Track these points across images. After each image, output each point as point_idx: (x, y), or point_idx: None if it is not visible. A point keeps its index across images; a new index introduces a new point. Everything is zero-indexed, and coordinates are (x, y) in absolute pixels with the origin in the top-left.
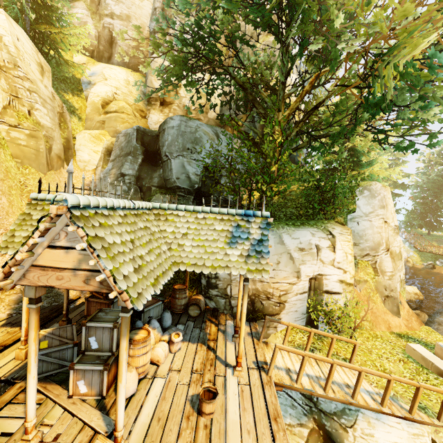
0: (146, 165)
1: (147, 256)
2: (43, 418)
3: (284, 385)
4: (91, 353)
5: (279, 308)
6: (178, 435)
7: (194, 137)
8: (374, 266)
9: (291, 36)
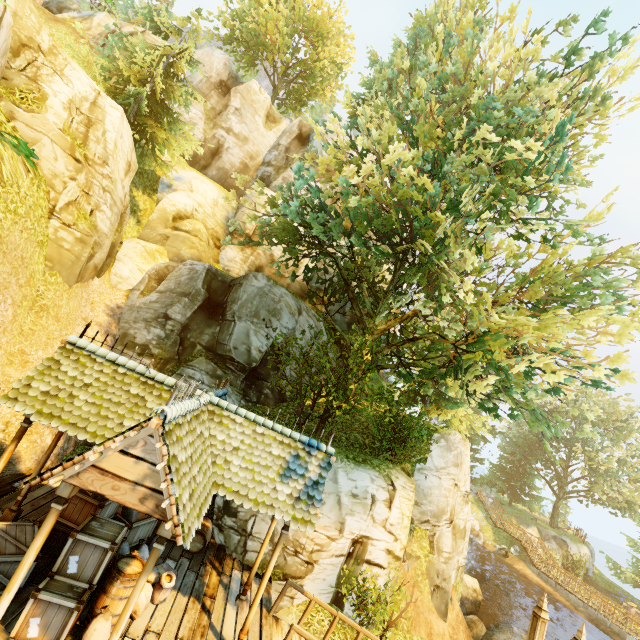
0: (202, 314)
1: (198, 476)
2: None
3: None
4: (63, 578)
5: (305, 569)
6: None
7: (273, 306)
8: (431, 538)
9: (406, 278)
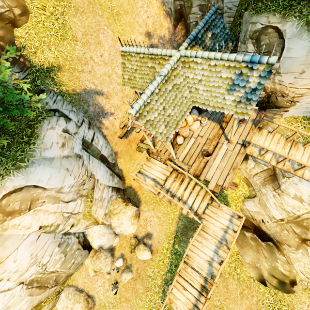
0: None
1: (172, 112)
2: (156, 144)
3: (252, 156)
4: None
5: (289, 104)
6: (194, 162)
7: None
8: None
9: None
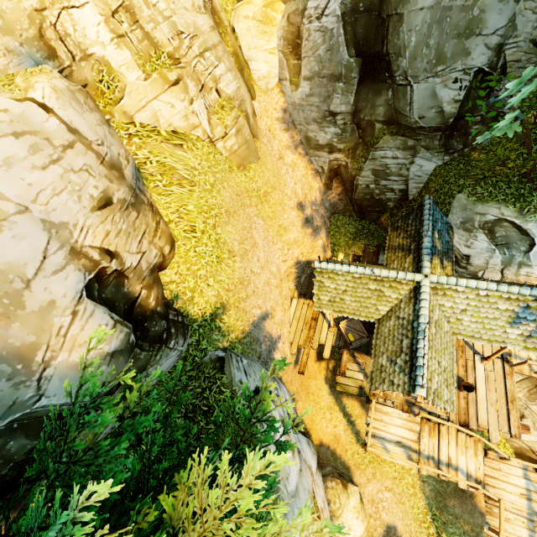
0: (364, 86)
1: (444, 362)
2: None
3: (523, 374)
4: None
5: None
6: None
7: (465, 21)
8: None
9: None
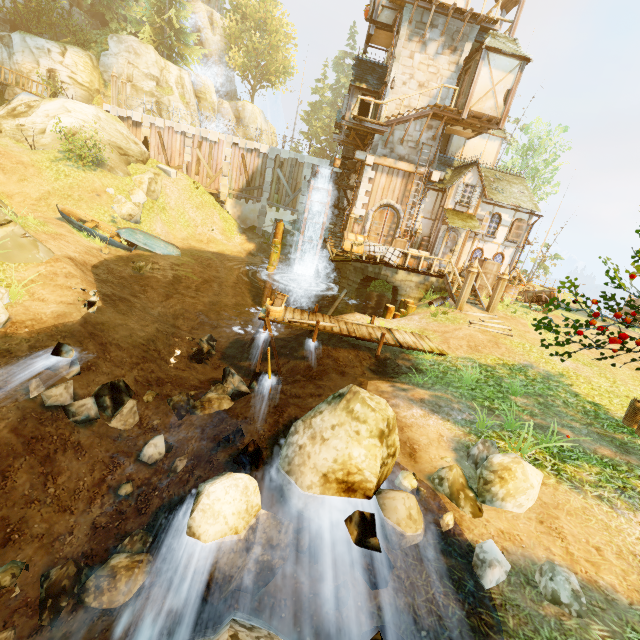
0: None
1: None
2: None
3: None
4: None
5: (28, 81)
6: None
7: None
8: (118, 89)
9: None
